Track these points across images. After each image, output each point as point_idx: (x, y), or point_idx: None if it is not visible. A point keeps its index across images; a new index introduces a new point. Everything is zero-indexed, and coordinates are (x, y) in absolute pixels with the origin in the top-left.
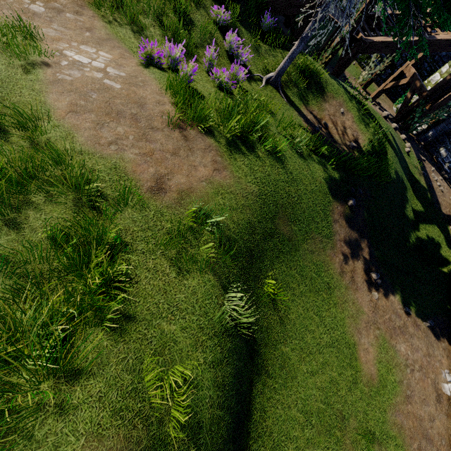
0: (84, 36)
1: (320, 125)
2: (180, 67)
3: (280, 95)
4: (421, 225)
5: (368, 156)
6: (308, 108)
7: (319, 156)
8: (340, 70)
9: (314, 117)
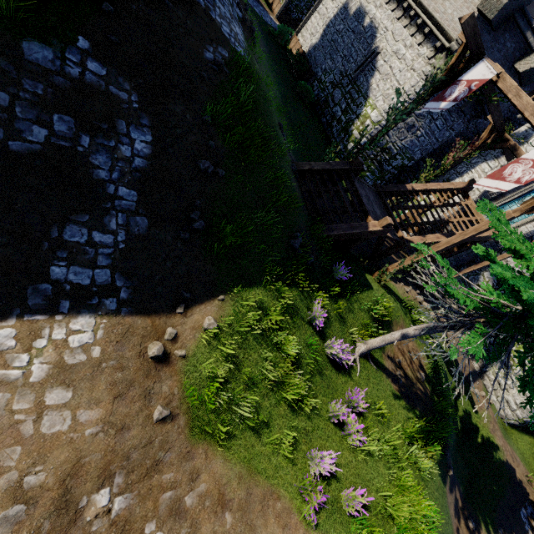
0: (229, 531)
1: (400, 371)
2: (352, 503)
3: (369, 364)
4: (458, 402)
5: (432, 379)
6: (385, 353)
7: (426, 443)
8: (380, 259)
9: (391, 360)
